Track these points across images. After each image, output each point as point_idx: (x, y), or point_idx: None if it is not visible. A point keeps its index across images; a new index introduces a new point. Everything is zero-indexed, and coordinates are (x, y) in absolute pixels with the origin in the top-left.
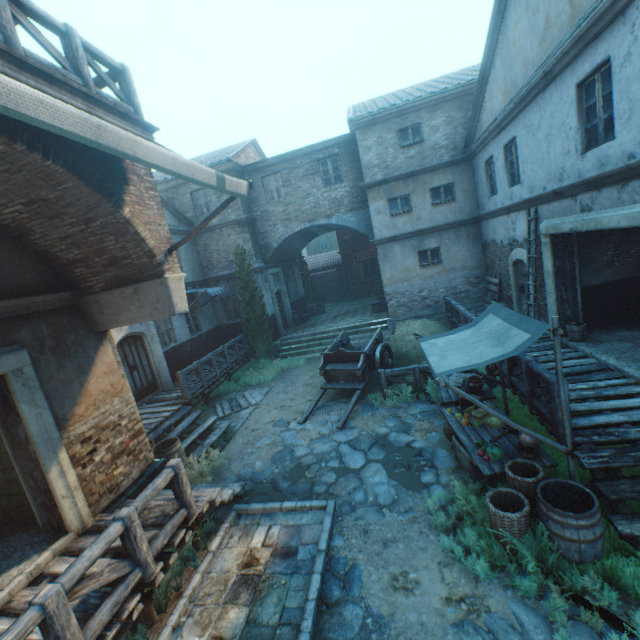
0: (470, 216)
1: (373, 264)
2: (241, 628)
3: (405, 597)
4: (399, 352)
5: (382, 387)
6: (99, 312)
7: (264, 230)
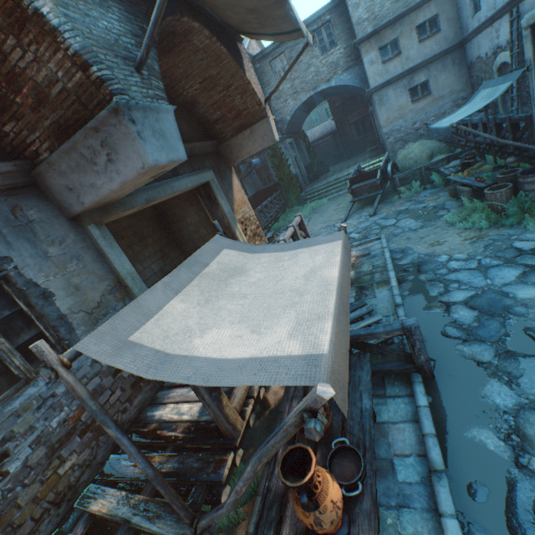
0: (454, 43)
1: (363, 123)
2: (353, 275)
3: (439, 246)
4: (403, 169)
5: (397, 188)
6: (230, 153)
7: (278, 108)
